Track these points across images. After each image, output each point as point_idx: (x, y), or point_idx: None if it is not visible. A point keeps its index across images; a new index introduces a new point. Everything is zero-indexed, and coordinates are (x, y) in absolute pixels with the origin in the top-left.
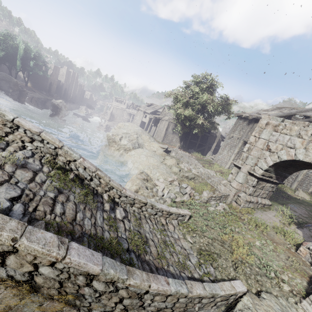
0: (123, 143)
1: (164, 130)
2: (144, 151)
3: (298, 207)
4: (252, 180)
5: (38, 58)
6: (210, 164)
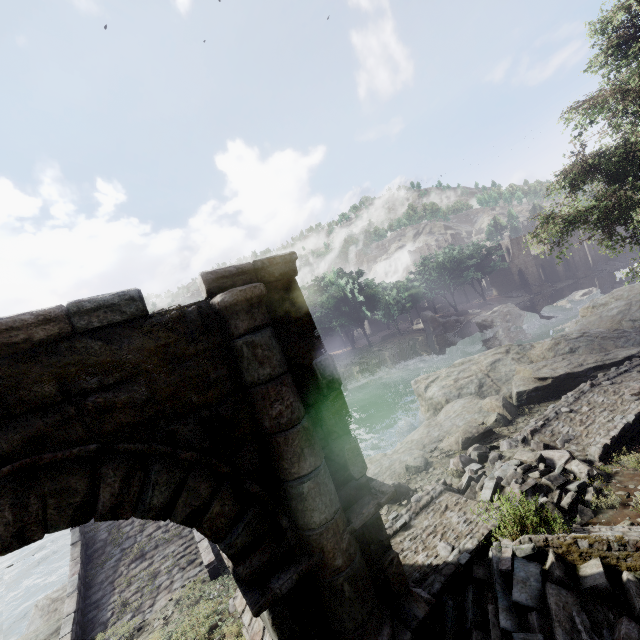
0: (427, 395)
1: None
2: (450, 407)
3: None
4: None
5: (463, 259)
6: None
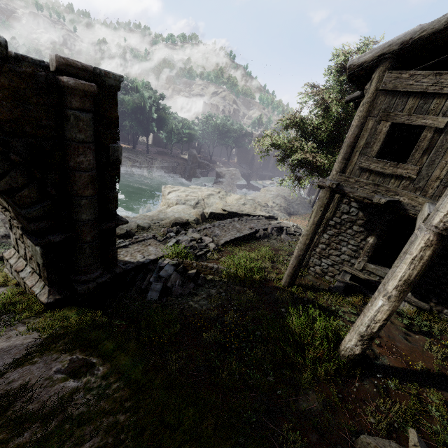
0: (168, 197)
1: None
2: (176, 207)
3: (67, 380)
4: None
5: (230, 130)
6: (288, 253)
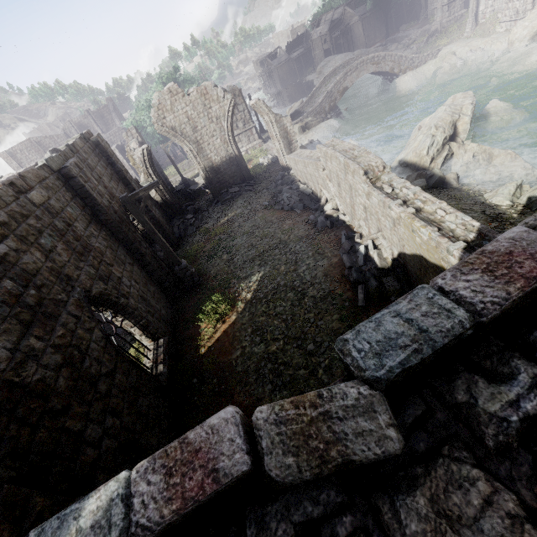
0: None
1: (362, 34)
2: None
3: None
4: (445, 9)
5: None
6: (426, 22)
